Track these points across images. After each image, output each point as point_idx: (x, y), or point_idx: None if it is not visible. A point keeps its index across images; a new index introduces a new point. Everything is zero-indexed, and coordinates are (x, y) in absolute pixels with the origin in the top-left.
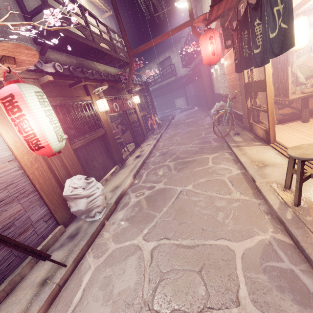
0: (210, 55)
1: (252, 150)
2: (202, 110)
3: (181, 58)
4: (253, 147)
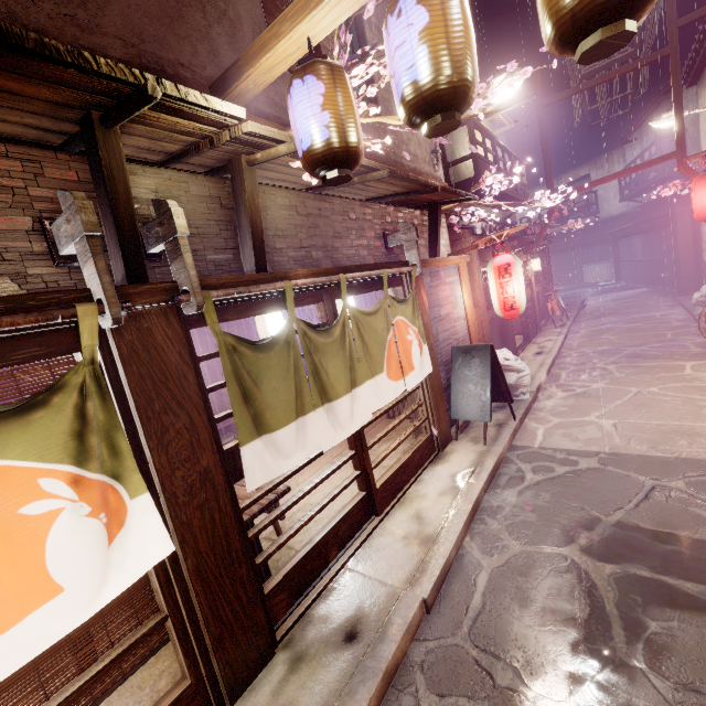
0: None
1: None
2: (661, 293)
3: (619, 183)
4: None
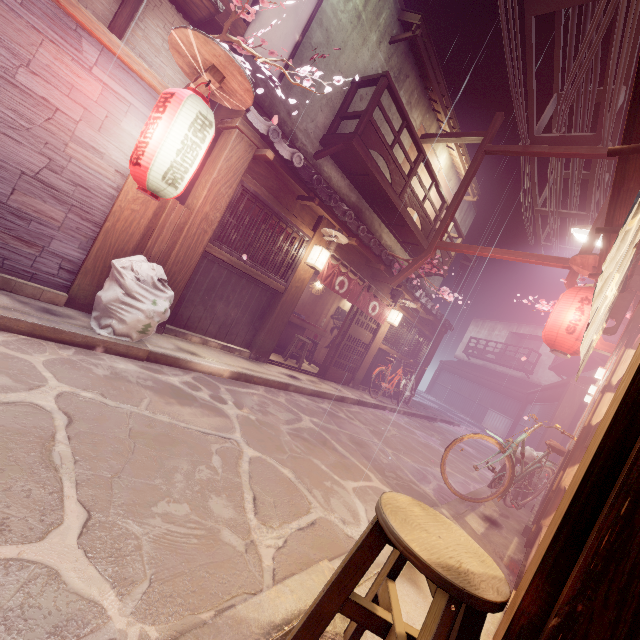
0: (561, 327)
1: None
2: None
3: None
4: None
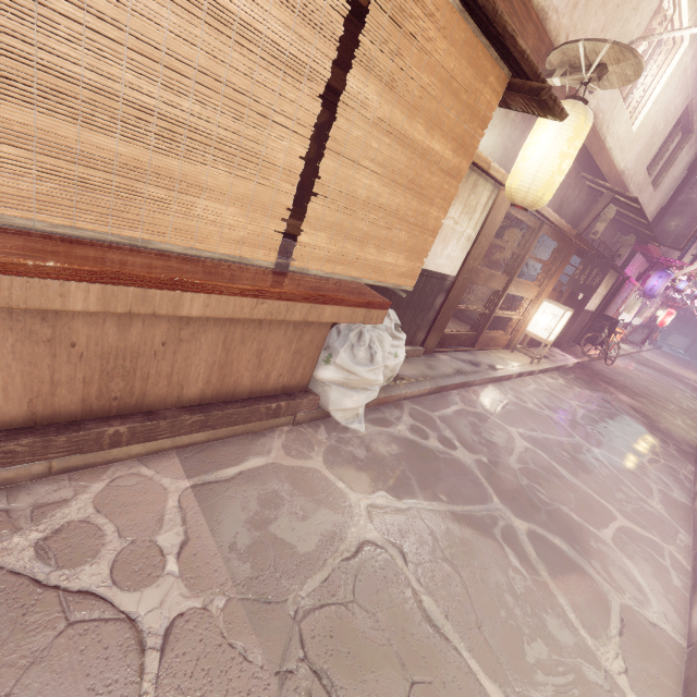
0: None
1: None
2: None
3: None
4: None
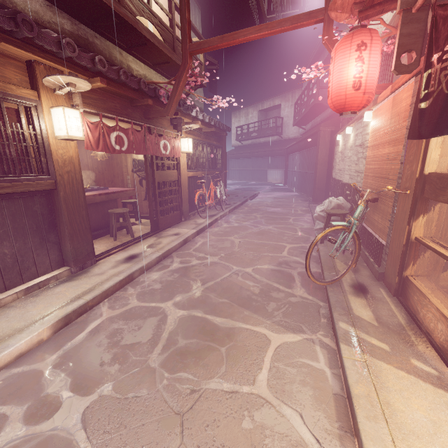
0: (347, 87)
1: (409, 399)
2: (304, 198)
3: (294, 111)
4: (411, 381)
